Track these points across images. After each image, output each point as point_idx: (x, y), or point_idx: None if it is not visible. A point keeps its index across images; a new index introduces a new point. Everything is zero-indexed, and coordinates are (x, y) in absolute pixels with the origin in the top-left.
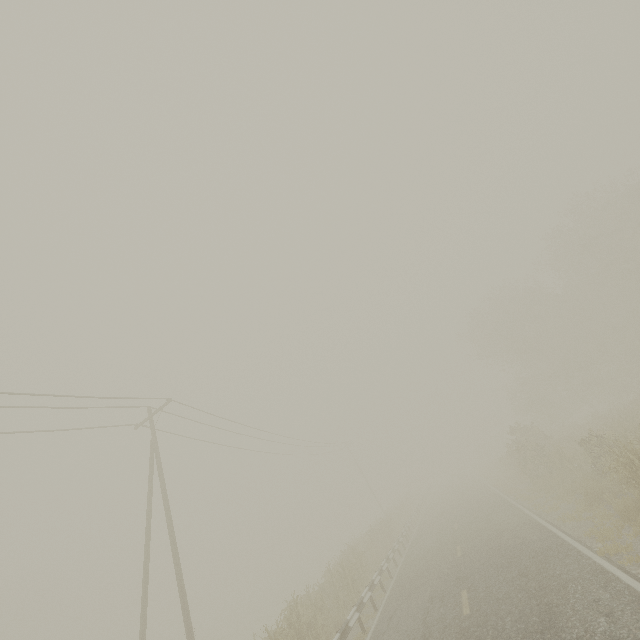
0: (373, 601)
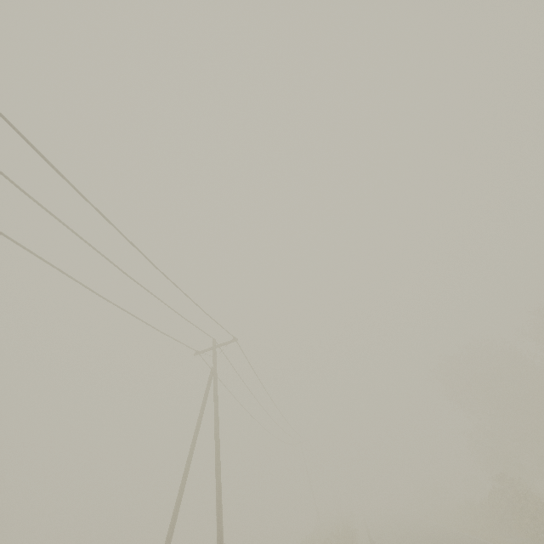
0: None
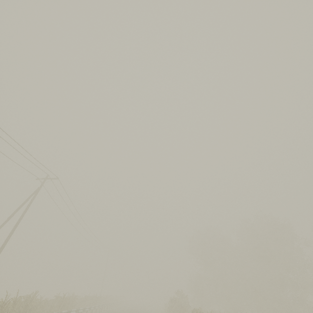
0: None
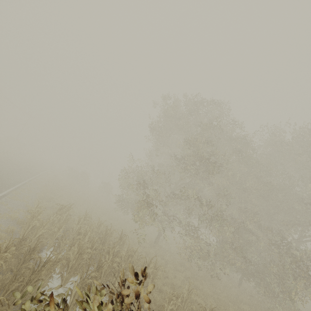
0: None
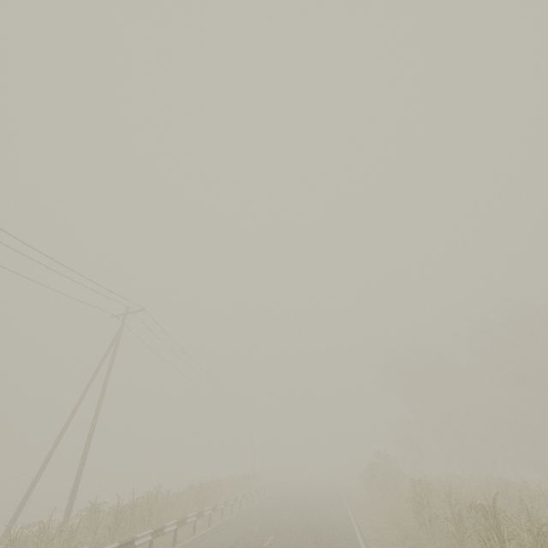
0: (210, 519)
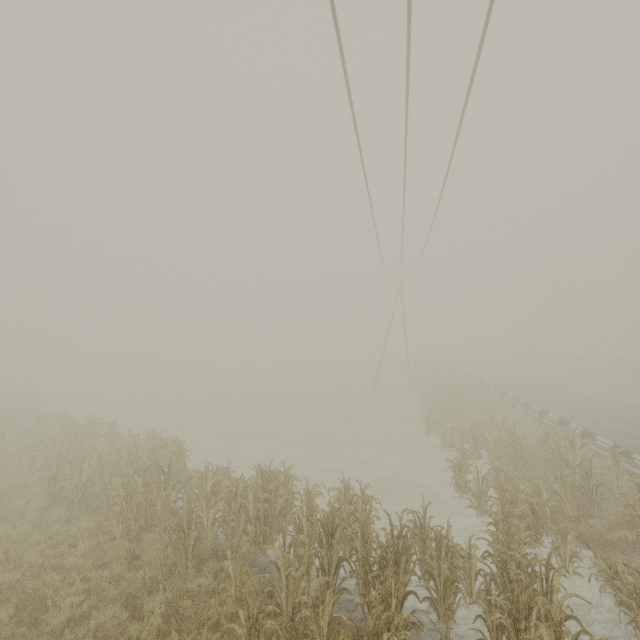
0: None
